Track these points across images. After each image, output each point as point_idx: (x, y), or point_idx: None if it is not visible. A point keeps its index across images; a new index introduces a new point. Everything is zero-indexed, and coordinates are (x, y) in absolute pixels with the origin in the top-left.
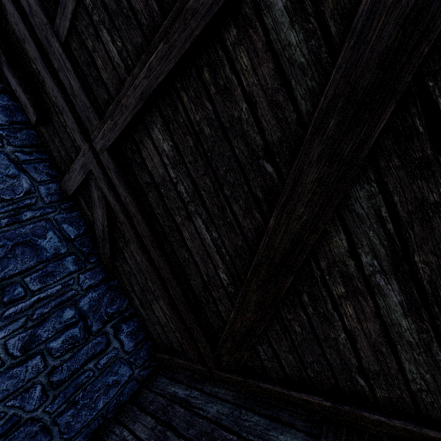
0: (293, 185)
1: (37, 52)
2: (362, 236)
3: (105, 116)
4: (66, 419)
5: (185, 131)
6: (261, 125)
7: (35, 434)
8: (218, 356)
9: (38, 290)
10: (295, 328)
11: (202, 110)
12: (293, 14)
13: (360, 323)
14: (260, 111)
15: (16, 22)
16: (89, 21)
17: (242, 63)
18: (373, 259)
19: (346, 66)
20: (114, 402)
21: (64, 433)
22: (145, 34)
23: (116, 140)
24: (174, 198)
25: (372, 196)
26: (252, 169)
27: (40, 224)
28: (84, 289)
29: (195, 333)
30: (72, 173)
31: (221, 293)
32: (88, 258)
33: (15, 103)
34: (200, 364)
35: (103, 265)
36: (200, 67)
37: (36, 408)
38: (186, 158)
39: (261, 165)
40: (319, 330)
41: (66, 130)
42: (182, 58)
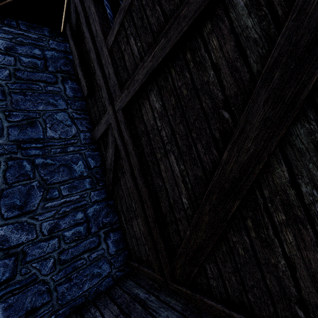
0: (243, 125)
1: (95, 56)
2: (302, 167)
3: (124, 88)
4: (63, 289)
5: (170, 94)
6: (223, 84)
7: (43, 292)
8: (173, 269)
9: (66, 195)
10: (239, 250)
11: (183, 79)
12: (250, 7)
13: (300, 251)
14: (222, 75)
15: (88, 41)
16: (125, 34)
17: (212, 45)
18: (313, 189)
19: (289, 33)
20: (95, 289)
21: (59, 299)
22: (154, 36)
23: (128, 102)
24: (158, 141)
25: (311, 132)
26: (213, 117)
27: (76, 156)
28: (92, 202)
29: (159, 245)
30: (99, 126)
31: (182, 214)
32: (98, 182)
33: (78, 87)
34: (159, 274)
35: (106, 189)
36: (185, 51)
37: (47, 274)
38: (169, 112)
39: (220, 113)
40: (260, 254)
41: (101, 100)
42: (174, 46)
